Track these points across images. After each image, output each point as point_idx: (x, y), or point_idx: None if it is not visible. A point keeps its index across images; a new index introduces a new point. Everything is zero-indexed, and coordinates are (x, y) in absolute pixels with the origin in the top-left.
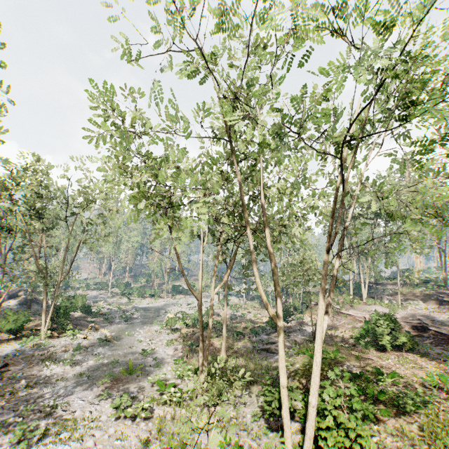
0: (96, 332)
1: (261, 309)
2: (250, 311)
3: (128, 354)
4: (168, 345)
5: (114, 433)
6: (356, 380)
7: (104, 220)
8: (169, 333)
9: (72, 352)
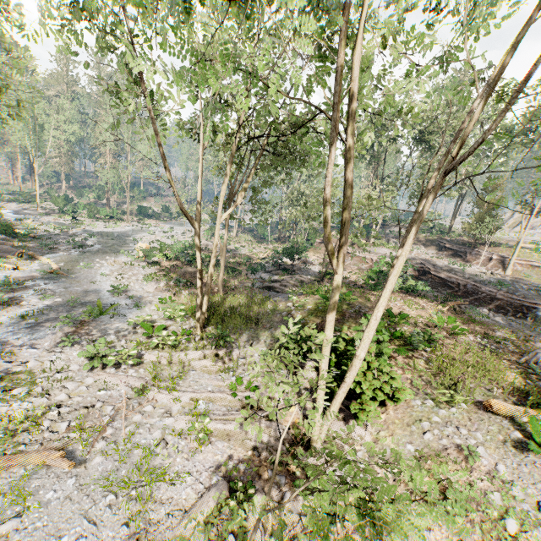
0: (32, 261)
1: (256, 243)
2: (243, 246)
3: (90, 291)
4: (146, 281)
5: (94, 384)
6: None
7: (1, 74)
8: (145, 267)
9: None
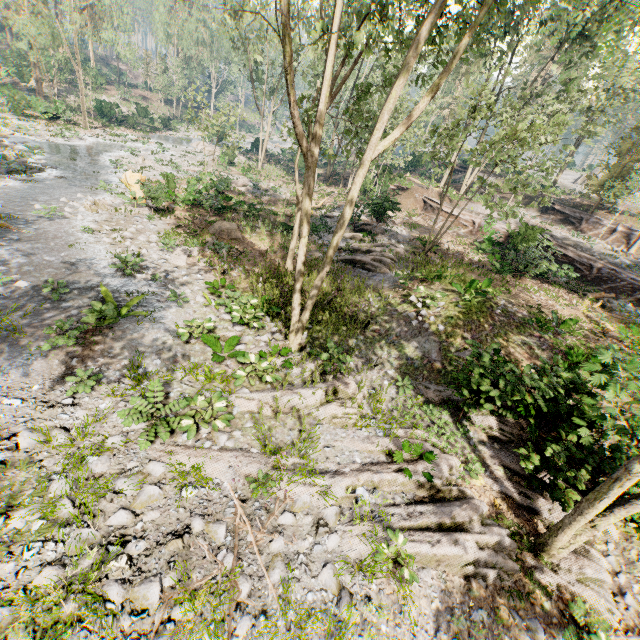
0: None
1: (293, 182)
2: (279, 185)
3: (76, 265)
4: (167, 246)
5: (169, 475)
6: (539, 332)
7: None
8: (152, 217)
9: None
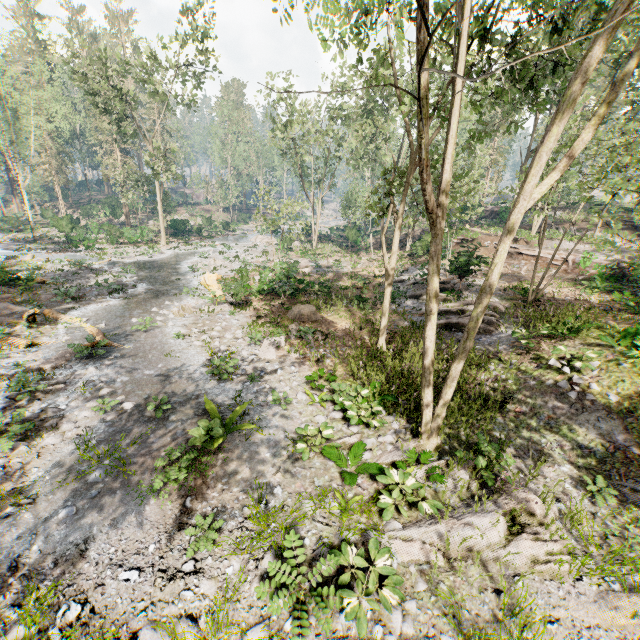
0: (52, 325)
1: (348, 254)
2: (337, 260)
3: (174, 375)
4: (255, 340)
5: None
6: None
7: None
8: (233, 312)
9: (8, 392)
